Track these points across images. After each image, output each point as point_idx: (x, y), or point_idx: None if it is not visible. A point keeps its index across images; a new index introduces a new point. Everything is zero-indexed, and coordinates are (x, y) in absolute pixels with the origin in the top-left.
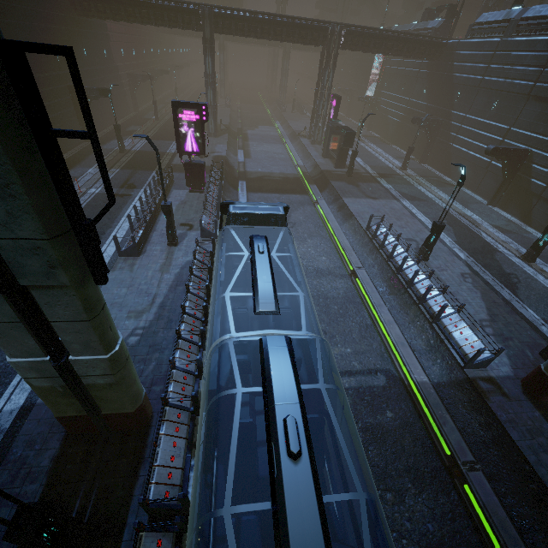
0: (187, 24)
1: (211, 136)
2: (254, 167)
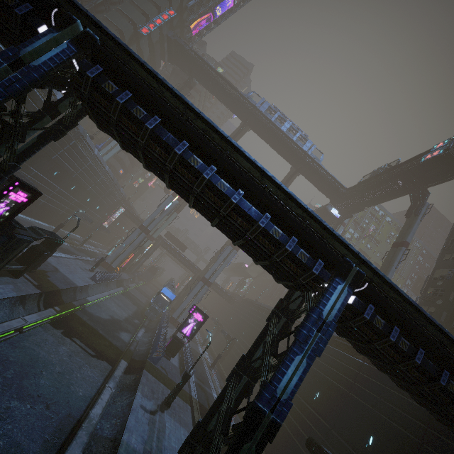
0: None
1: None
2: (87, 378)
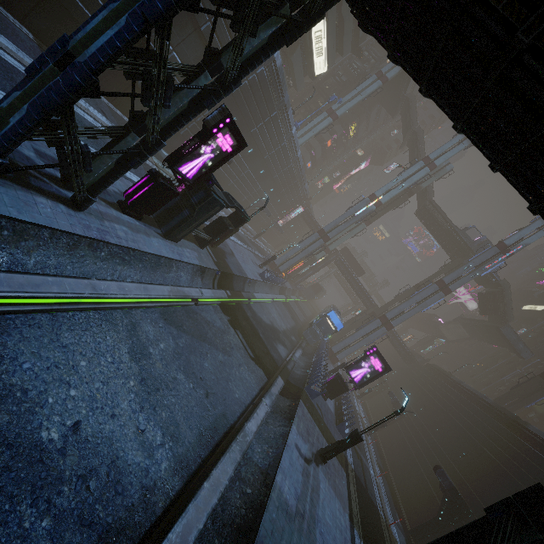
0: None
1: None
2: (244, 381)
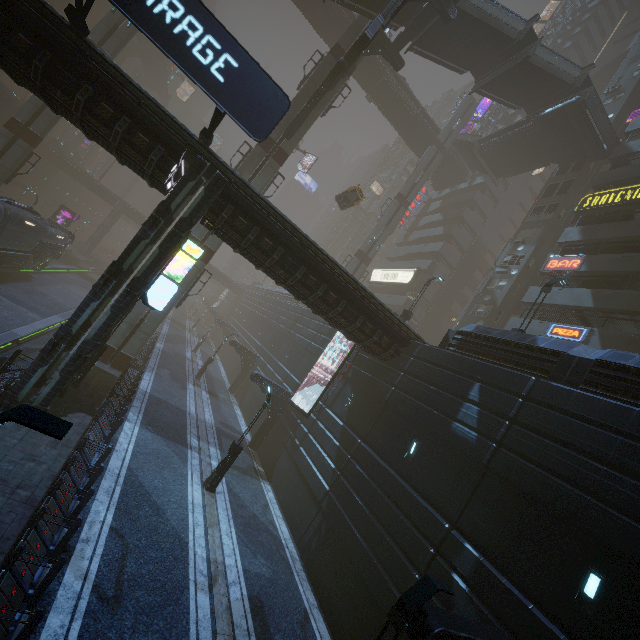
0: (108, 200)
1: (81, 253)
2: (95, 277)
